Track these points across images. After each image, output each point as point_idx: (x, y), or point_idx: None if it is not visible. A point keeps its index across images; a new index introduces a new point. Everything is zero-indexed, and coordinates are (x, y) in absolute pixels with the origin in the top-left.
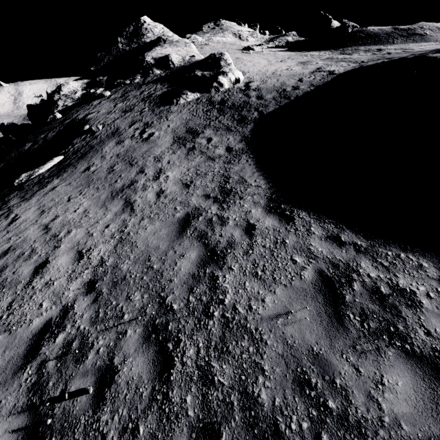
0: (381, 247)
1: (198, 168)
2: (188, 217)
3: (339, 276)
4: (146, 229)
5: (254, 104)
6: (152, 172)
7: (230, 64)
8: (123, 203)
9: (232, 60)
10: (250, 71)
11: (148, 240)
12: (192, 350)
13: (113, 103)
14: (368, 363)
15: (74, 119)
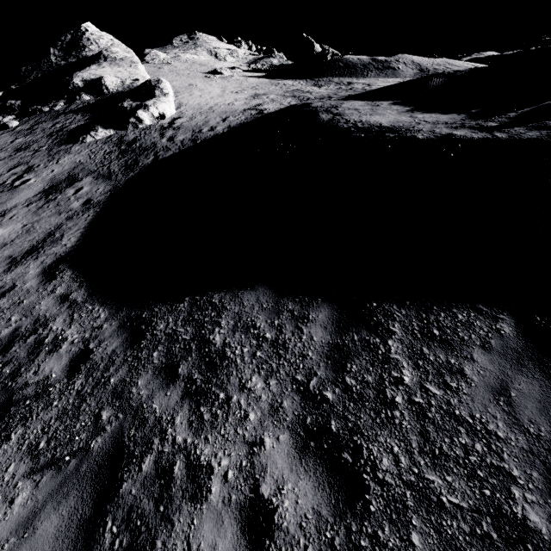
0: (91, 302)
1: (35, 224)
2: None
3: (29, 330)
4: None
5: (159, 147)
6: None
7: (167, 94)
8: None
9: (182, 87)
10: (189, 103)
11: None
12: None
13: (13, 137)
14: None
15: None
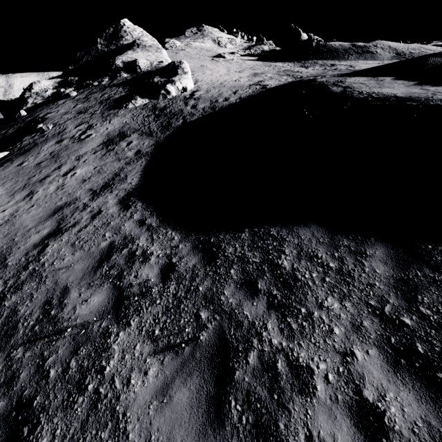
0: (163, 227)
1: (103, 167)
2: (64, 205)
3: (121, 244)
4: (29, 213)
5: (185, 113)
6: (67, 169)
7: (187, 72)
8: (28, 193)
9: (196, 67)
10: (203, 80)
11: (25, 221)
12: (2, 288)
13: (75, 104)
14: (89, 291)
15: (35, 117)
